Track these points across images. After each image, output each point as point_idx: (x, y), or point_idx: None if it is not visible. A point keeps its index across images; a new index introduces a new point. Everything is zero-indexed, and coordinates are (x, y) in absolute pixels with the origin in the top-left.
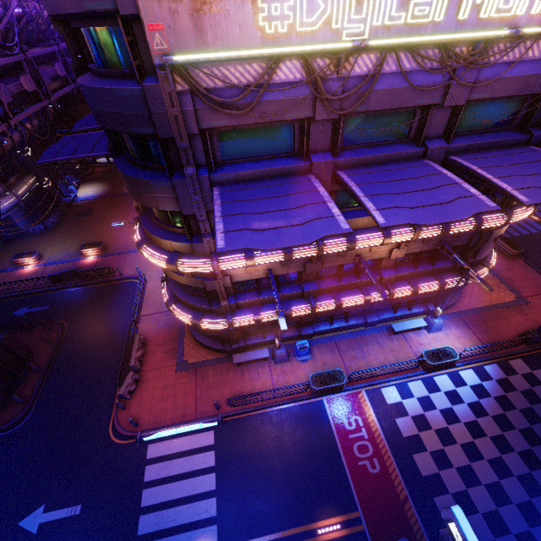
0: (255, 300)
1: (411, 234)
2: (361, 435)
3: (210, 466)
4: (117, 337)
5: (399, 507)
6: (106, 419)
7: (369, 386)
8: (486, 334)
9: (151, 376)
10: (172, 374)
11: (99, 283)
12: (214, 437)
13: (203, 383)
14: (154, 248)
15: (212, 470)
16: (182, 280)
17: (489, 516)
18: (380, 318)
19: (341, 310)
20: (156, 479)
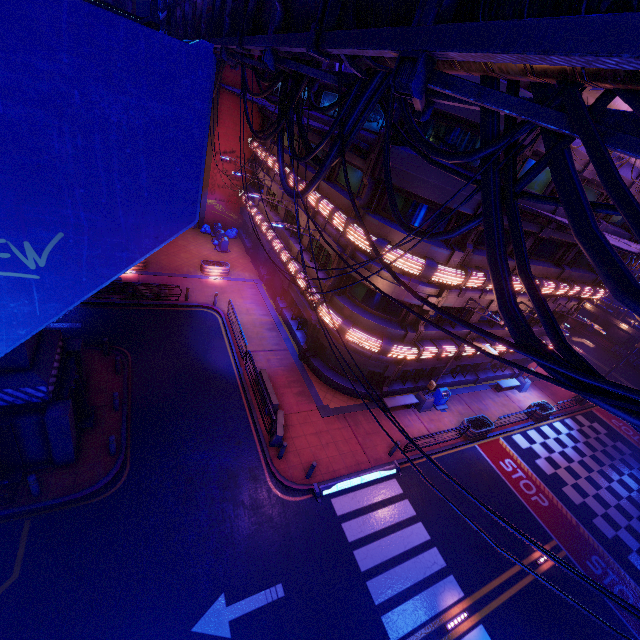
0: (436, 332)
1: (566, 289)
2: (520, 475)
3: (412, 515)
4: (218, 374)
5: (577, 531)
6: (258, 473)
7: (503, 434)
8: (554, 396)
9: (294, 421)
10: (318, 418)
11: (154, 306)
12: (399, 485)
13: (359, 429)
14: (400, 249)
15: (416, 519)
16: (399, 293)
17: (628, 529)
18: (486, 376)
19: (473, 360)
20: (362, 537)
